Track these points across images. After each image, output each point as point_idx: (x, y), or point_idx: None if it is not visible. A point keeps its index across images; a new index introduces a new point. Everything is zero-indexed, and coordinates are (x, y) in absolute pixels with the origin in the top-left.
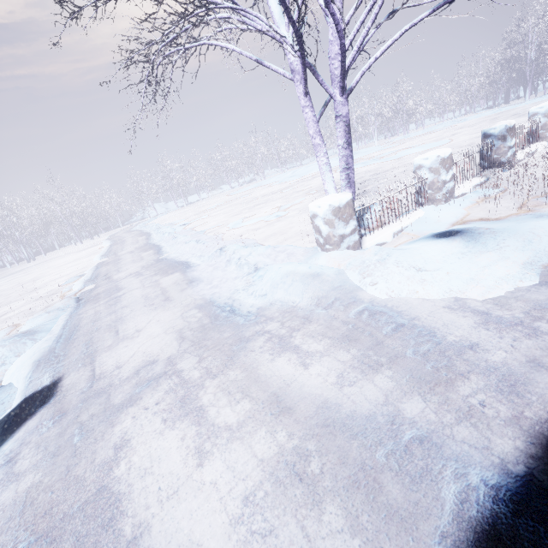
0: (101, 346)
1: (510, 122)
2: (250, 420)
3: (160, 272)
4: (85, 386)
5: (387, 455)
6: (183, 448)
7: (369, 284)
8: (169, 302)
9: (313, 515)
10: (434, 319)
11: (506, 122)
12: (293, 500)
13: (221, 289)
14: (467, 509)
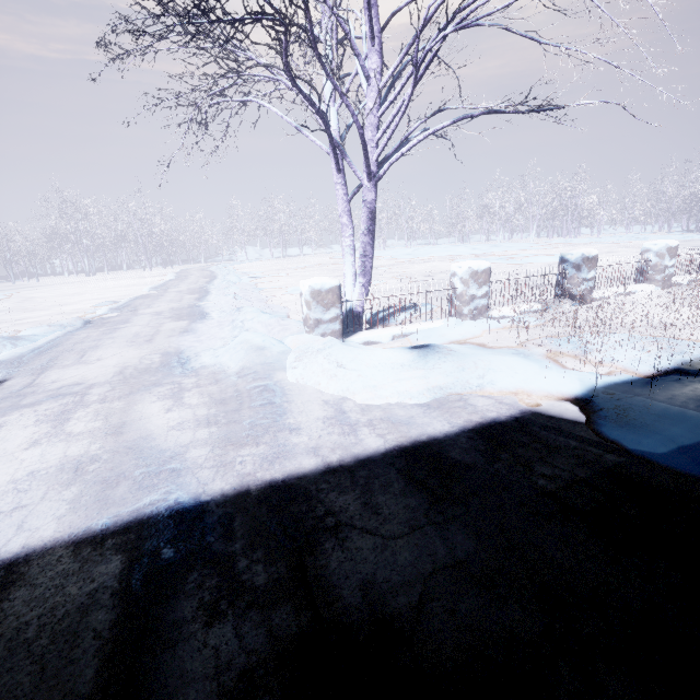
0: (60, 363)
1: (590, 251)
2: (88, 433)
3: (175, 317)
4: (17, 389)
5: (143, 472)
6: (29, 438)
7: (292, 367)
8: (148, 343)
9: (60, 489)
10: (301, 406)
11: (585, 250)
12: (58, 480)
13: (201, 345)
14: (147, 508)
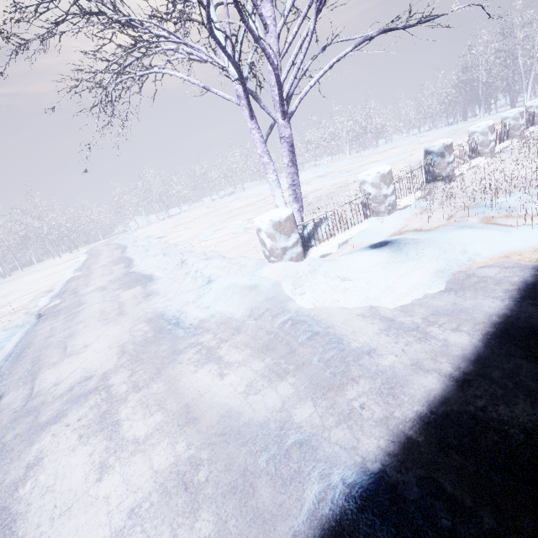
0: (46, 363)
1: (447, 140)
2: (157, 432)
3: (123, 286)
4: (19, 405)
5: (268, 459)
6: (89, 463)
7: (298, 295)
8: (122, 316)
9: (188, 522)
10: (346, 327)
11: (444, 140)
12: (173, 509)
13: (174, 302)
14: (321, 508)
